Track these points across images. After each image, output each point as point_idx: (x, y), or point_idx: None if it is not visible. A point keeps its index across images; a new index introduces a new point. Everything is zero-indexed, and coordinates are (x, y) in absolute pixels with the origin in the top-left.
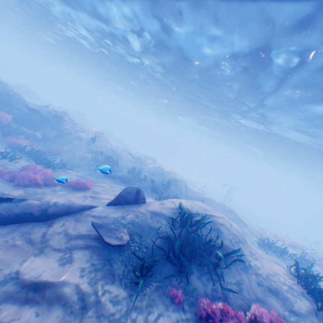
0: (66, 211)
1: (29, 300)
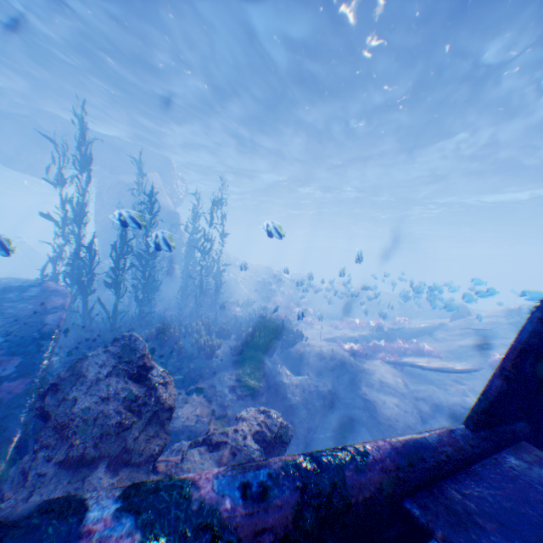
0: (432, 328)
1: (478, 347)
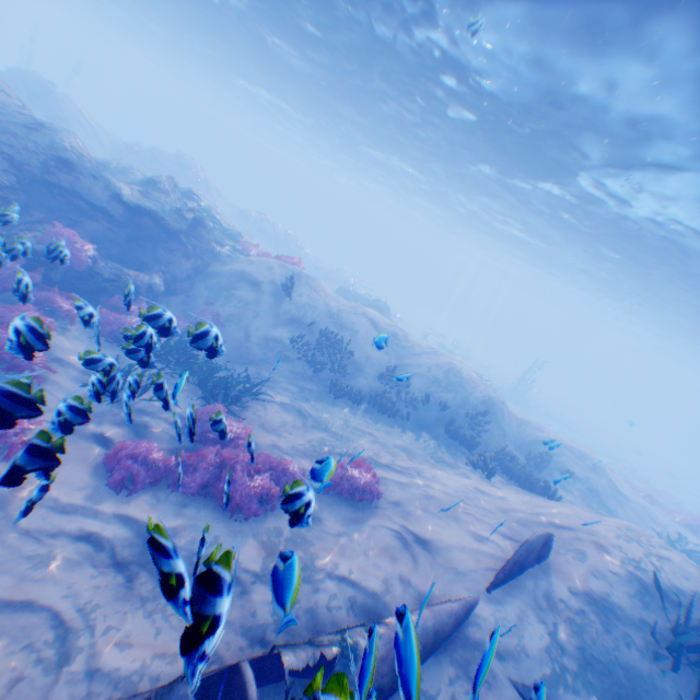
0: (430, 645)
1: None
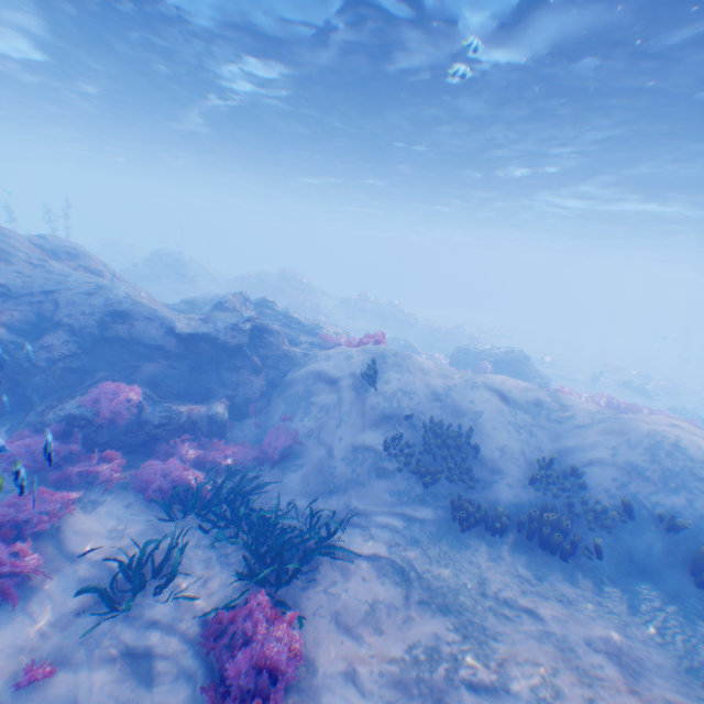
0: None
1: None
